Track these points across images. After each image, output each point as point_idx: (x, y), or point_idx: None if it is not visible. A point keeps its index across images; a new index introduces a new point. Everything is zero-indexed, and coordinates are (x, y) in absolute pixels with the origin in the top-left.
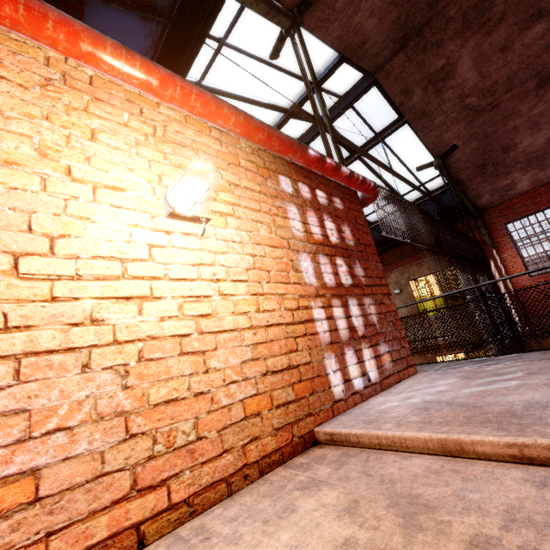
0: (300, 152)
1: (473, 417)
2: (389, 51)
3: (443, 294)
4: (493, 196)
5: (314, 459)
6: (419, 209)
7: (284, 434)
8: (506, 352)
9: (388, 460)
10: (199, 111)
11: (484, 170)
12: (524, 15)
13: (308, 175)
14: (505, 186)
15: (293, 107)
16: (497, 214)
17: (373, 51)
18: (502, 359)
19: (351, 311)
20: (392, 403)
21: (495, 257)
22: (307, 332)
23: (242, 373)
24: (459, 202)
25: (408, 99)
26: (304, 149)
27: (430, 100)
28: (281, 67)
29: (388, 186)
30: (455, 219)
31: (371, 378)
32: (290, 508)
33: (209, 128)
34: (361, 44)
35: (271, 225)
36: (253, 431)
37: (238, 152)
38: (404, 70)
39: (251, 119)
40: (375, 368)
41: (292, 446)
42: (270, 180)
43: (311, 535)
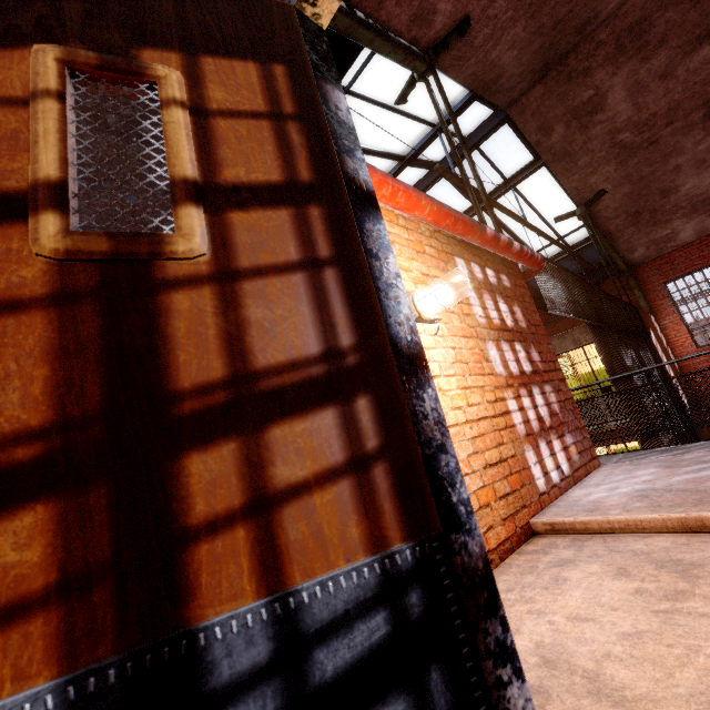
0: (479, 233)
1: (702, 499)
2: (526, 84)
3: (615, 376)
4: (649, 249)
5: (545, 546)
6: (575, 275)
7: (509, 524)
8: (679, 441)
9: (628, 540)
10: (402, 205)
11: (638, 219)
12: (690, 36)
13: (477, 253)
14: (664, 237)
15: (438, 168)
16: (653, 271)
17: (508, 85)
18: (691, 447)
19: (537, 400)
20: (599, 494)
21: (654, 325)
22: (507, 424)
23: (470, 466)
24: (610, 259)
25: (547, 137)
26: (483, 230)
27: (573, 138)
28: (403, 111)
29: (519, 241)
30: (602, 279)
31: (564, 471)
32: (560, 578)
33: (396, 216)
34: (496, 79)
35: (460, 314)
36: (488, 521)
37: (421, 238)
38: (543, 103)
39: (442, 206)
40: (566, 460)
41: (517, 536)
42: (449, 265)
43: (601, 590)
